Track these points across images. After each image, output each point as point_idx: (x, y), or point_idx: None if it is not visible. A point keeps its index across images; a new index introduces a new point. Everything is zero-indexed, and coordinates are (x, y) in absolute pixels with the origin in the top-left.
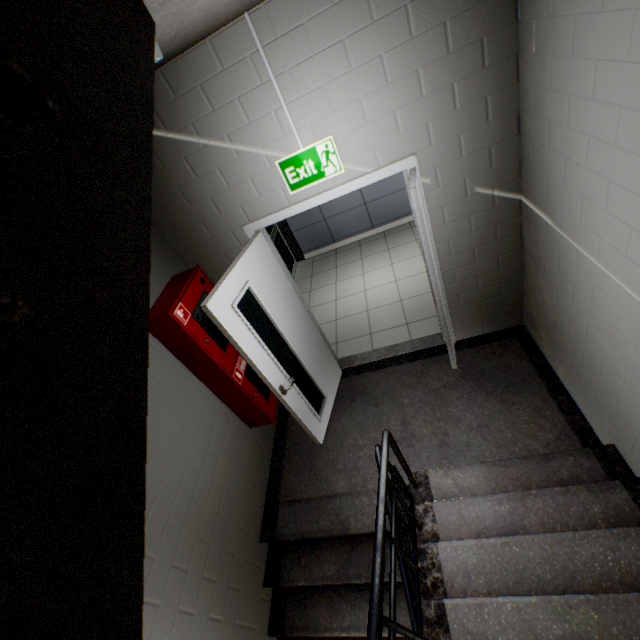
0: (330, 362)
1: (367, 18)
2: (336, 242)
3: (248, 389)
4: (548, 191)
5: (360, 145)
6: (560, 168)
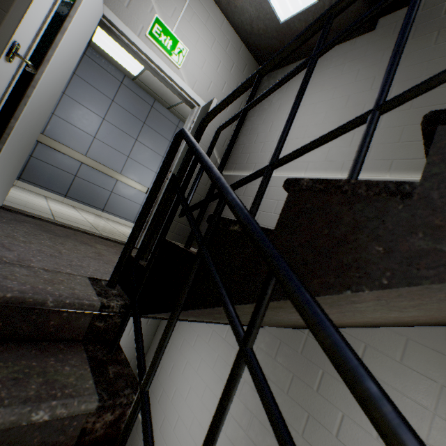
0: (15, 171)
1: (225, 48)
2: (21, 180)
3: None
4: (248, 160)
5: (193, 72)
6: (260, 147)
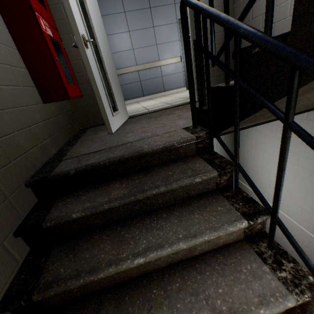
0: (122, 99)
1: None
2: None
3: (50, 45)
4: None
5: None
6: None
